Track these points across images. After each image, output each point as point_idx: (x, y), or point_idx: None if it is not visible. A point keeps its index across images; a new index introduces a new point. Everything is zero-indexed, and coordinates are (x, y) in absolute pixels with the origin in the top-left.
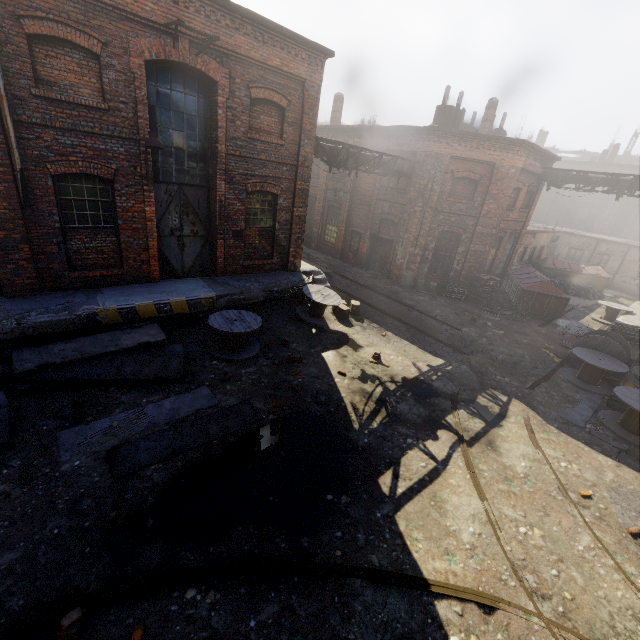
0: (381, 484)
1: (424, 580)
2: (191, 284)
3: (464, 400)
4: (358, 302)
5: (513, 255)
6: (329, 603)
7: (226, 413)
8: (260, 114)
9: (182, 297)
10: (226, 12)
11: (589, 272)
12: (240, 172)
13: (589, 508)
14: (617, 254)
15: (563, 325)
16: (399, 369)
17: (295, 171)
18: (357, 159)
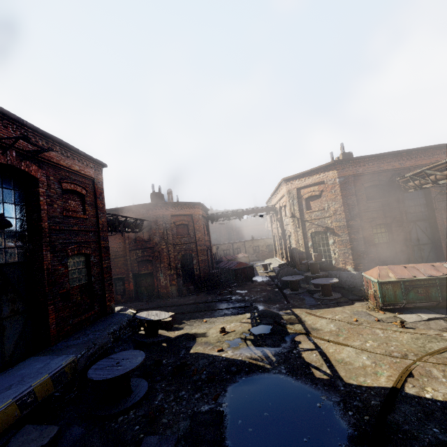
0: (320, 377)
1: (392, 388)
2: (33, 364)
3: (280, 322)
4: (170, 313)
5: (213, 258)
6: (403, 441)
7: (195, 434)
8: (68, 199)
9: (44, 376)
10: (42, 137)
11: (241, 256)
12: (60, 242)
13: (362, 323)
14: (242, 246)
15: (257, 279)
16: (240, 328)
17: (97, 235)
18: (124, 224)
